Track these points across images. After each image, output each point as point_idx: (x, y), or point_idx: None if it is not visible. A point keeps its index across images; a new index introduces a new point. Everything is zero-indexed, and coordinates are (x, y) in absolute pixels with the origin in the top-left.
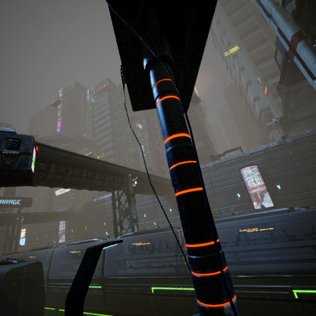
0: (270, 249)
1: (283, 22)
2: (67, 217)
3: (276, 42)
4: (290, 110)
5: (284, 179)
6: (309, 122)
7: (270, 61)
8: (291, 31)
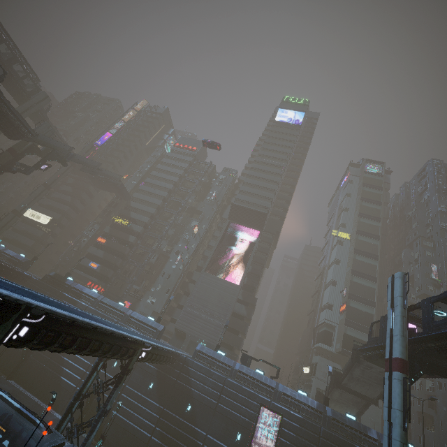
0: None
1: (399, 333)
2: (14, 276)
3: (382, 318)
4: (350, 376)
5: None
6: (359, 398)
7: (366, 282)
8: (400, 352)
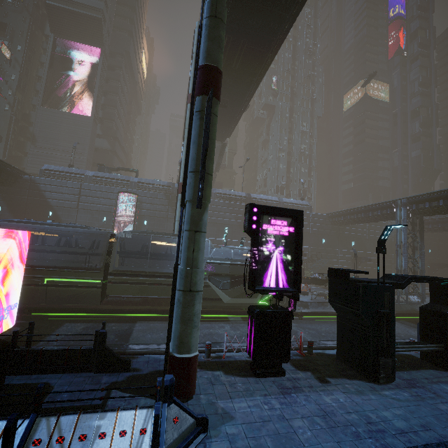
0: (53, 252)
1: (191, 75)
2: None
3: None
4: None
5: (154, 218)
6: None
7: None
8: (190, 89)
